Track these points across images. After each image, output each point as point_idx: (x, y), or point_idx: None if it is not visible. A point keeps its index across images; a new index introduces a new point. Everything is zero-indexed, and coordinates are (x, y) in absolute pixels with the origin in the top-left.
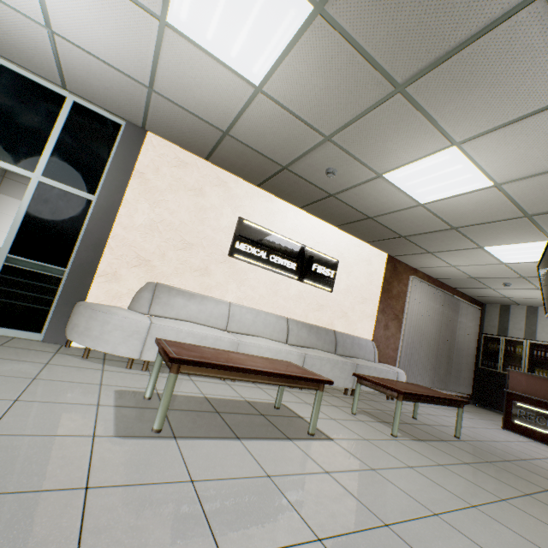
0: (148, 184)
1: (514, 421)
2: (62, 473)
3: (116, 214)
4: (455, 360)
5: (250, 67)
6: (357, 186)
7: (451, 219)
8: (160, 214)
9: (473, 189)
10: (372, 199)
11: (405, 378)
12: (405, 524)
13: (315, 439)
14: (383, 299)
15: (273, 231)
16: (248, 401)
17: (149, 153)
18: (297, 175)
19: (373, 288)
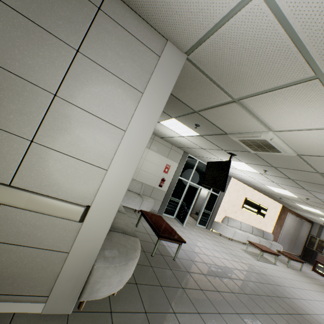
0: (229, 190)
1: (316, 269)
2: (261, 265)
3: (222, 199)
4: (297, 242)
5: (277, 191)
6: (286, 200)
7: (311, 212)
8: (230, 198)
9: (319, 213)
10: (288, 202)
11: (282, 248)
12: (299, 281)
13: (276, 265)
14: (277, 220)
15: (253, 200)
16: (255, 253)
17: (230, 182)
18: (268, 193)
19: (275, 216)
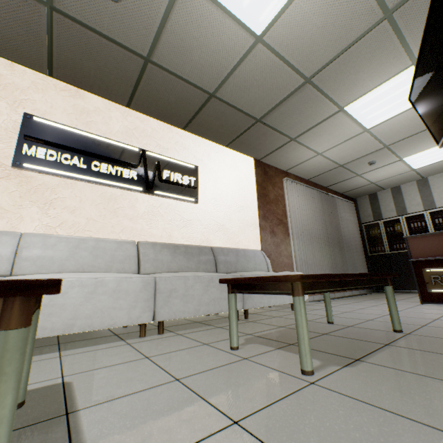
0: None
1: (431, 291)
2: None
3: None
4: (348, 253)
5: None
6: (166, 21)
7: (301, 61)
8: None
9: None
10: (198, 48)
11: None
12: None
13: None
14: (261, 204)
15: (91, 133)
16: None
17: None
18: (80, 25)
19: (248, 194)
